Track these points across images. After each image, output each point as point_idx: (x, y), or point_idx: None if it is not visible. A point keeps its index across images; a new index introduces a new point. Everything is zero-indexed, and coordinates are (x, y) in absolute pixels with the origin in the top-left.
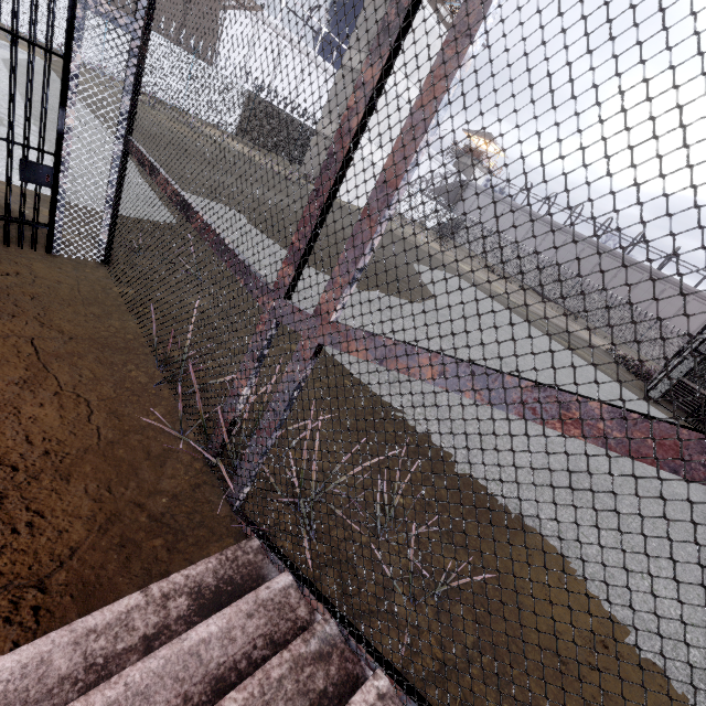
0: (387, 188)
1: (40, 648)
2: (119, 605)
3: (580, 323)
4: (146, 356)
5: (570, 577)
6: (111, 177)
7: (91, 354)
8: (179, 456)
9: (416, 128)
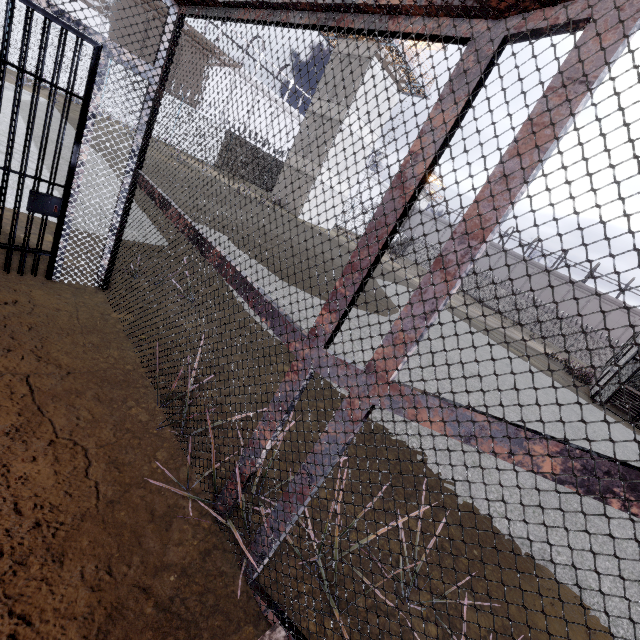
0: (470, 239)
1: None
2: None
3: (519, 330)
4: (145, 389)
5: (596, 628)
6: (118, 207)
7: (89, 391)
8: (185, 513)
9: (510, 177)
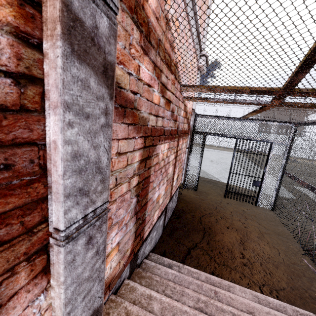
0: None
1: (282, 303)
2: (305, 311)
3: None
4: (294, 242)
5: None
6: (277, 182)
7: (275, 235)
8: None
9: None
